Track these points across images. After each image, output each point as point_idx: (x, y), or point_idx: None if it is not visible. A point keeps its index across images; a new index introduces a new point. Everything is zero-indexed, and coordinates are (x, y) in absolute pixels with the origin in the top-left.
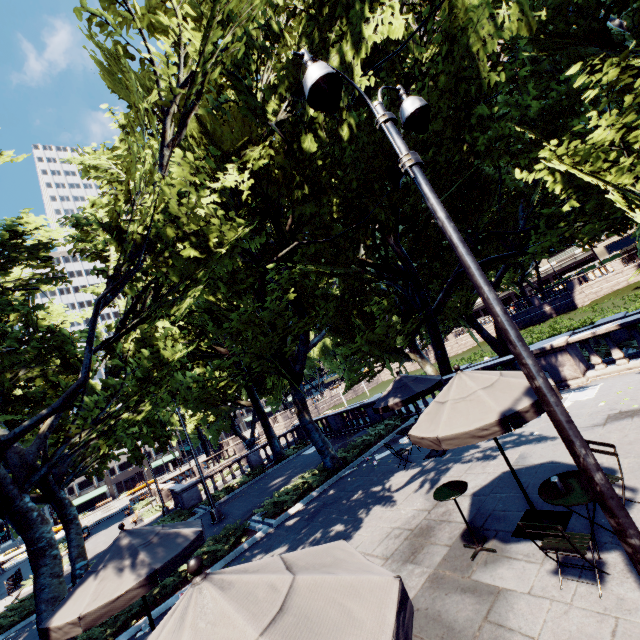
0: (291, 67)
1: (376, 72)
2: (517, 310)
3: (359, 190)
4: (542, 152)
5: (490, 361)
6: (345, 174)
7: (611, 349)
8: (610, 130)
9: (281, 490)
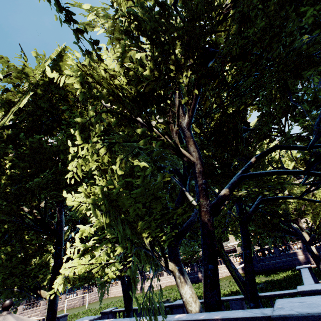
0: (6, 104)
1: (74, 126)
2: (191, 270)
3: (31, 173)
4: (81, 187)
5: (122, 310)
6: (20, 161)
7: None
8: (106, 188)
9: None
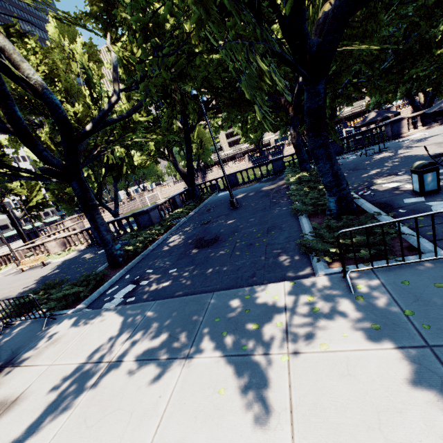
0: None
1: None
2: None
3: None
4: None
5: None
6: None
7: (418, 122)
8: None
9: (295, 177)
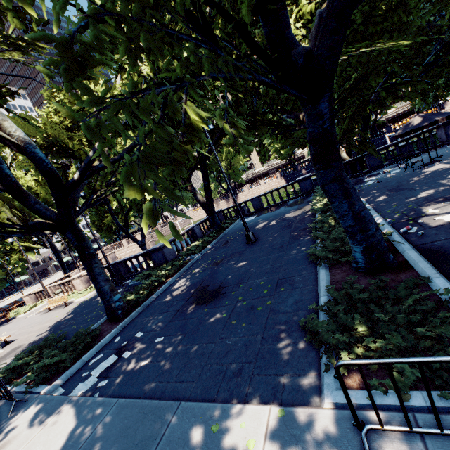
0: None
1: None
2: None
3: None
4: None
5: None
6: None
7: None
8: None
9: (322, 203)
